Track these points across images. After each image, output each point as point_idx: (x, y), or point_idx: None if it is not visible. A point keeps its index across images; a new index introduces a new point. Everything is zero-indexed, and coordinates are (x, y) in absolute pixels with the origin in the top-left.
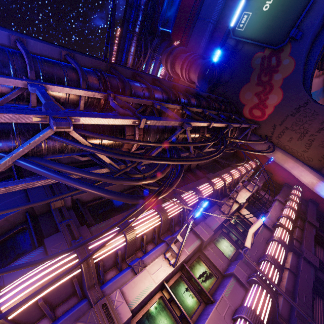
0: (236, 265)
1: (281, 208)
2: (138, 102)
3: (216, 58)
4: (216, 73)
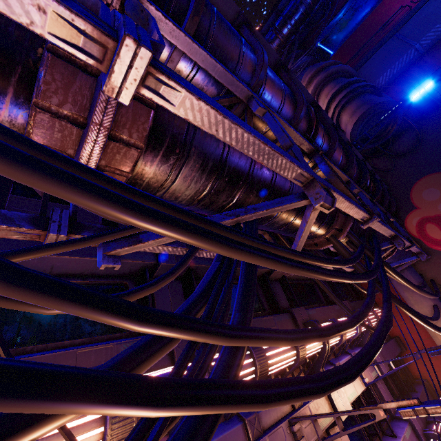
0: None
1: None
2: (210, 69)
3: (416, 96)
4: (393, 130)
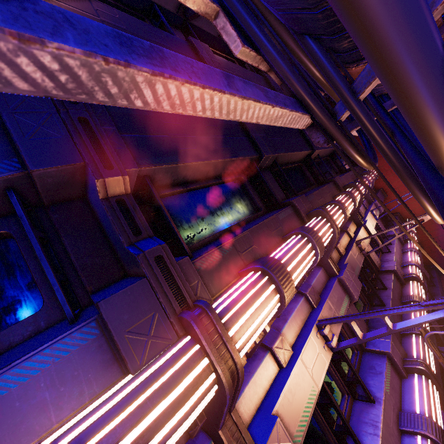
0: (389, 339)
1: (401, 249)
2: None
3: None
4: None
